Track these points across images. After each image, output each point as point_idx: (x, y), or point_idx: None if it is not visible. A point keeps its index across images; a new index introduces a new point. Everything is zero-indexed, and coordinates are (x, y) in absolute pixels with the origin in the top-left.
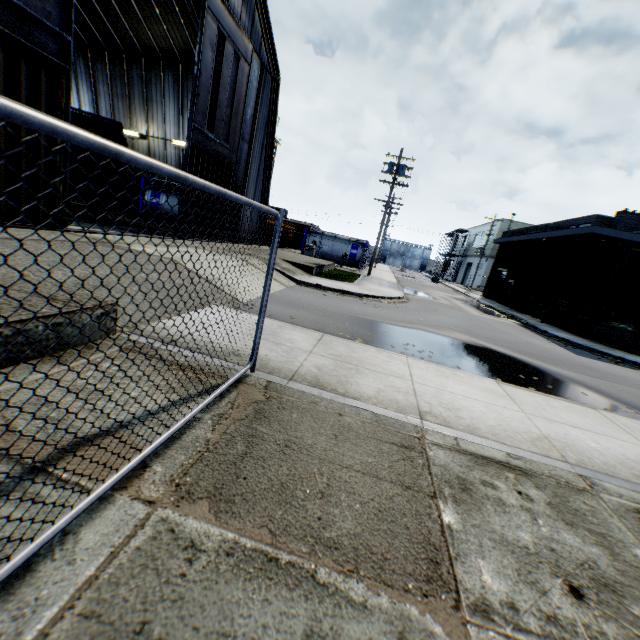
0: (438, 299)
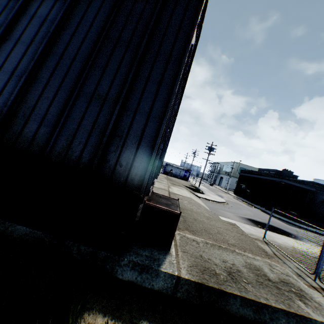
0: (229, 199)
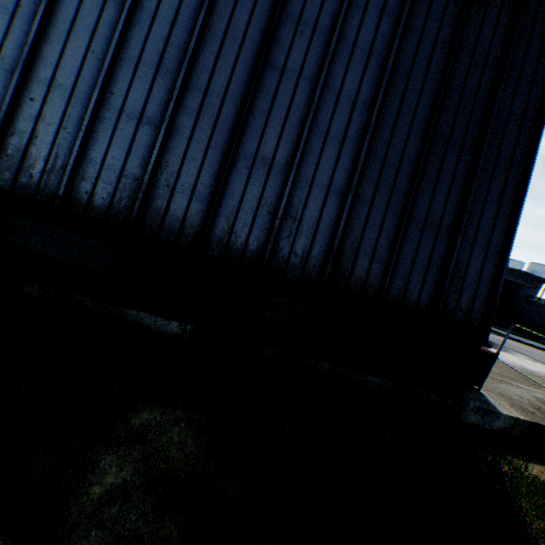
0: None
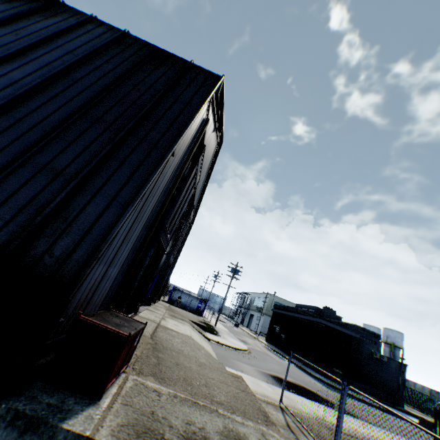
0: (255, 346)
